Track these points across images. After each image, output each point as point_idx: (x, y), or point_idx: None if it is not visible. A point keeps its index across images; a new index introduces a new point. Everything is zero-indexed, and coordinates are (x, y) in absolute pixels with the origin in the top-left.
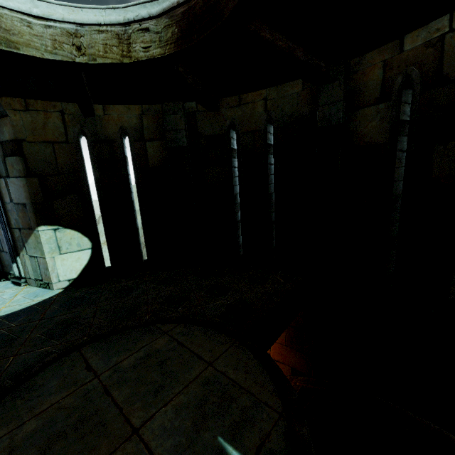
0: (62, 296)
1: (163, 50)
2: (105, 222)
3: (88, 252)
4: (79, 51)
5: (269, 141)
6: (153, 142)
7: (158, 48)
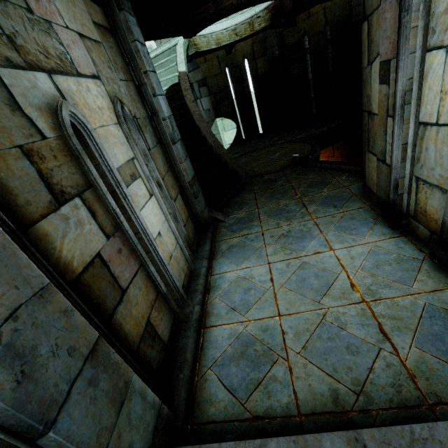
0: (229, 149)
1: (265, 23)
2: (241, 113)
3: (235, 129)
4: (236, 36)
5: (328, 37)
6: (260, 59)
7: (264, 23)
